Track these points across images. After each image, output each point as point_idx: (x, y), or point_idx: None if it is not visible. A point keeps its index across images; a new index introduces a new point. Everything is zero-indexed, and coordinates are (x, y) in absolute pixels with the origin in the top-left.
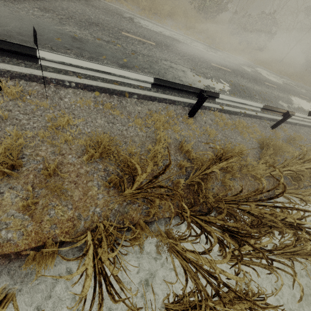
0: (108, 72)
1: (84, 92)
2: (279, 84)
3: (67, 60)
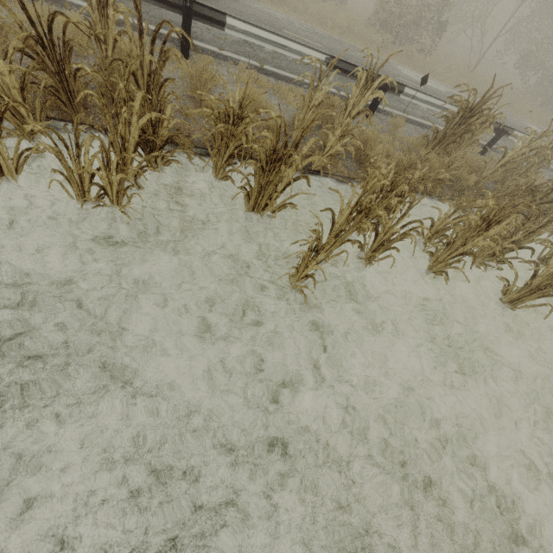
0: None
1: None
2: (434, 88)
3: None
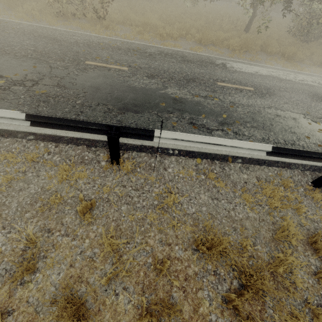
0: (218, 144)
1: (186, 159)
2: None
3: (180, 136)
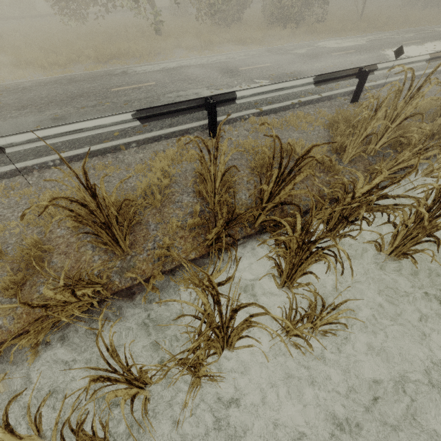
0: (79, 129)
1: (72, 164)
2: (359, 46)
3: (31, 136)
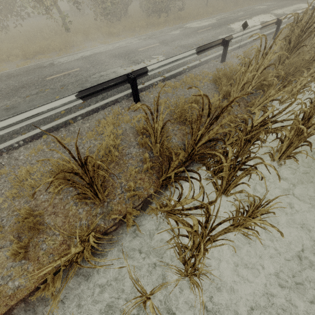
0: (36, 114)
1: (34, 142)
2: (213, 24)
3: None
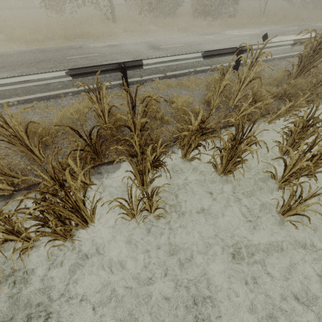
0: (27, 80)
1: (25, 105)
2: (253, 34)
3: None
